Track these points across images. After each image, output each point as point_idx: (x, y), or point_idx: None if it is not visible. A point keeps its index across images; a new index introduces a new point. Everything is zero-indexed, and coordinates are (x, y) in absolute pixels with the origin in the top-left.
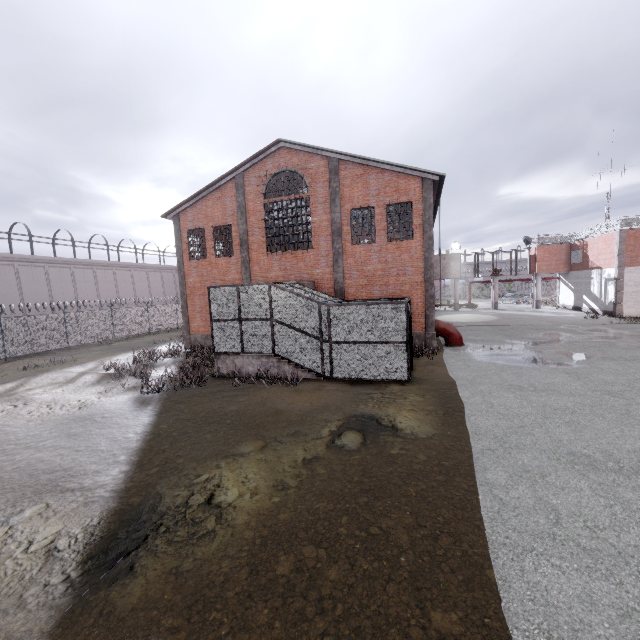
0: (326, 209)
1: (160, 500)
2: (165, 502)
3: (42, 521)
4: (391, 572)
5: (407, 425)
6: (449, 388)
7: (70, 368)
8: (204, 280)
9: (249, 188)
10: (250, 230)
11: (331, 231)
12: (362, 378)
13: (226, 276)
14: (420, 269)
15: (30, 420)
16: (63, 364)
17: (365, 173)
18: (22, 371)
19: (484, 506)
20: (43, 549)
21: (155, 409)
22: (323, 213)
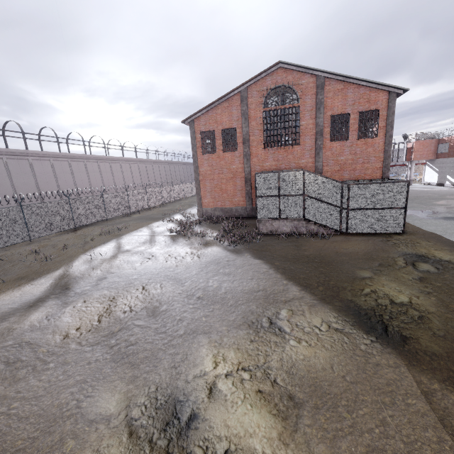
0: (312, 115)
1: (356, 303)
2: (362, 304)
3: (302, 316)
4: None
5: (448, 258)
6: (437, 236)
7: (135, 233)
8: (213, 169)
9: (251, 99)
10: (251, 131)
11: (315, 132)
12: (369, 232)
13: (231, 166)
14: (380, 158)
15: (176, 265)
16: (123, 230)
17: (345, 88)
18: (102, 235)
19: None
20: (330, 329)
21: (253, 255)
22: (309, 118)
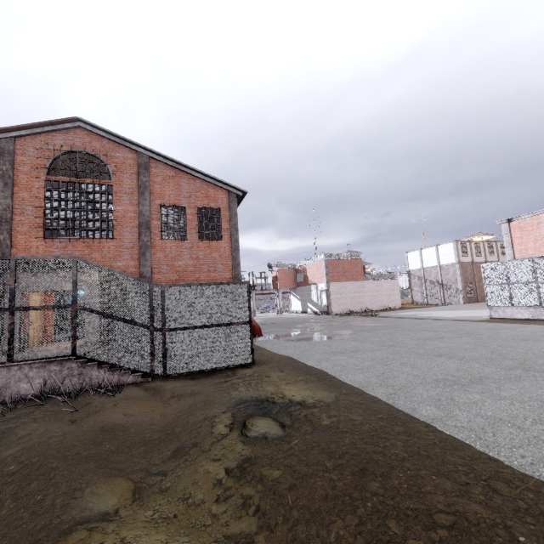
0: (133, 200)
1: None
2: None
3: None
4: None
5: (302, 396)
6: (293, 362)
7: None
8: None
9: (23, 158)
10: (18, 207)
11: (138, 223)
12: (204, 369)
13: None
14: (229, 267)
15: None
16: None
17: (177, 176)
18: None
19: (463, 439)
20: None
21: None
22: (129, 204)
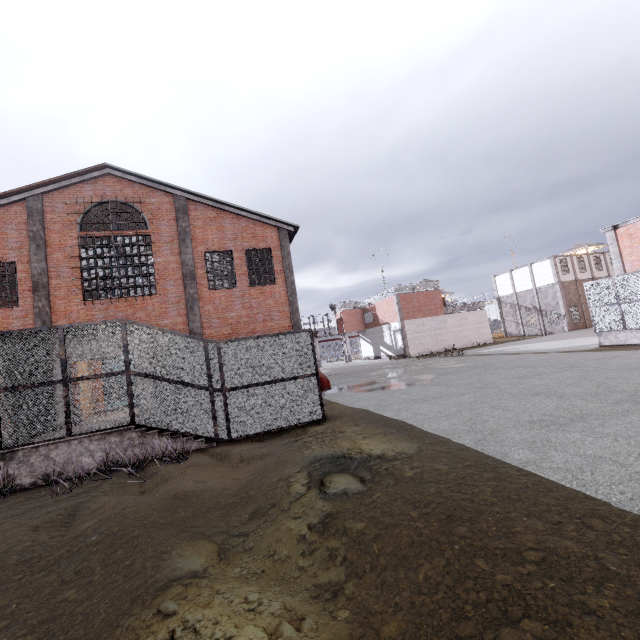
0: (174, 249)
1: None
2: None
3: None
4: (636, 592)
5: (381, 449)
6: (369, 414)
7: None
8: None
9: (53, 215)
10: (53, 270)
11: (182, 274)
12: (271, 429)
13: None
14: (286, 313)
15: None
16: None
17: (219, 216)
18: None
19: (558, 480)
20: None
21: None
22: (170, 254)
